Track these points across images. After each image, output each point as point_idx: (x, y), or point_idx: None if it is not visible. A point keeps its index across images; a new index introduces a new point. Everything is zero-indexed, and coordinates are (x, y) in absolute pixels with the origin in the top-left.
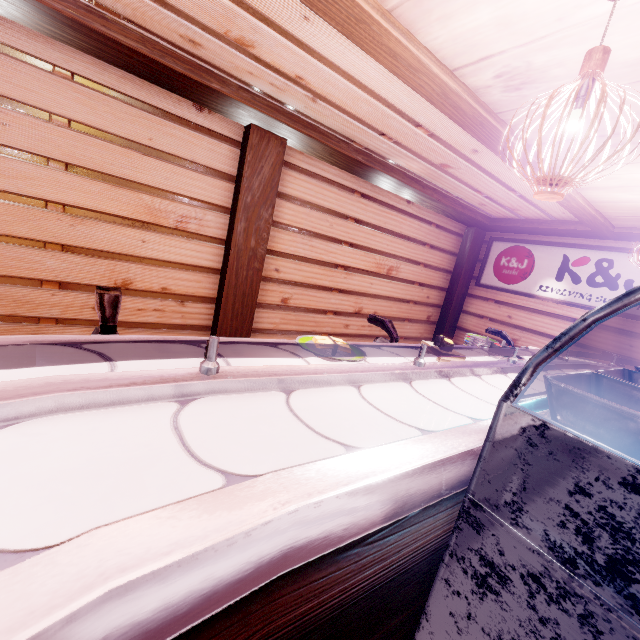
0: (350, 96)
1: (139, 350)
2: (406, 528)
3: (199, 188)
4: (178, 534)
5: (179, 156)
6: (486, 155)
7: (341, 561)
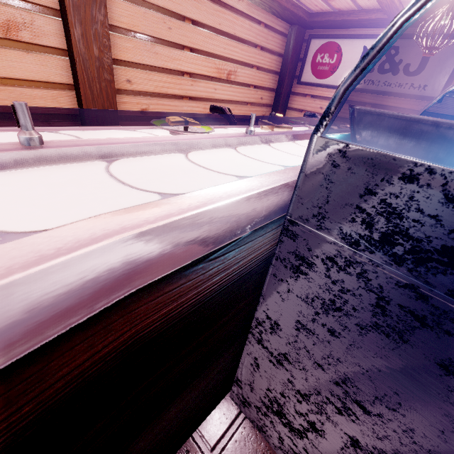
0: None
1: None
2: (241, 246)
3: None
4: None
5: None
6: None
7: (189, 275)
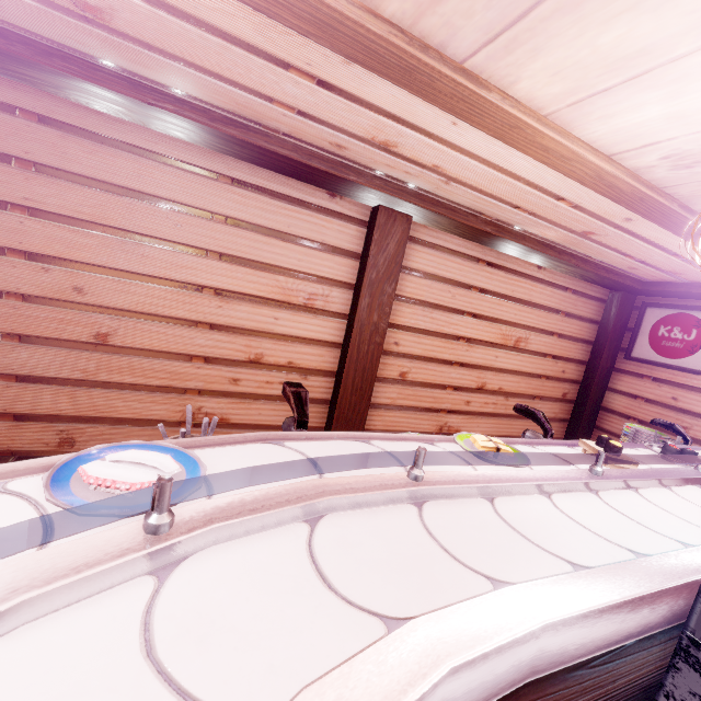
0: (487, 178)
1: (340, 448)
2: (622, 657)
3: (327, 267)
4: (470, 632)
5: (312, 239)
6: (642, 223)
7: (569, 680)
